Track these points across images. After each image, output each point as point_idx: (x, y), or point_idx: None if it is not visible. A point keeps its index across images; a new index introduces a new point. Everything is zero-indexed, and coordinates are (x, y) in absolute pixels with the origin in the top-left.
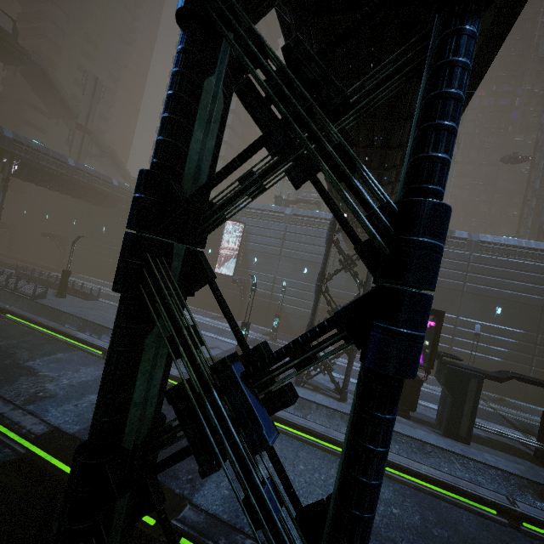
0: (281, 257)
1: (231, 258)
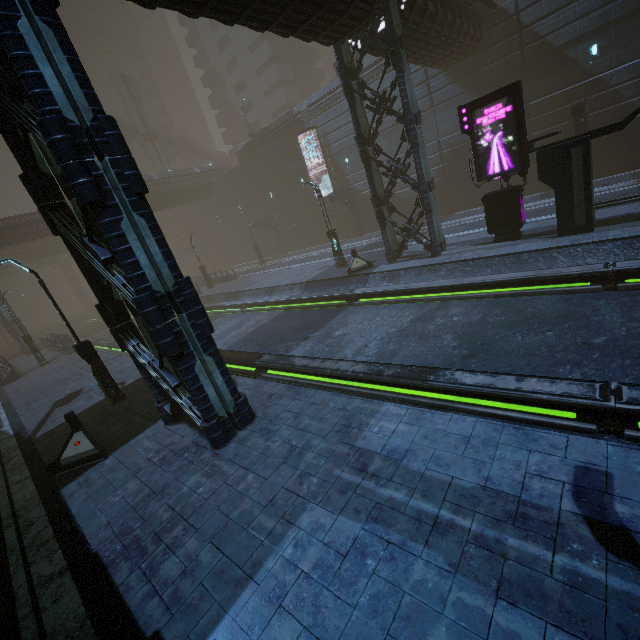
0: None
1: (324, 176)
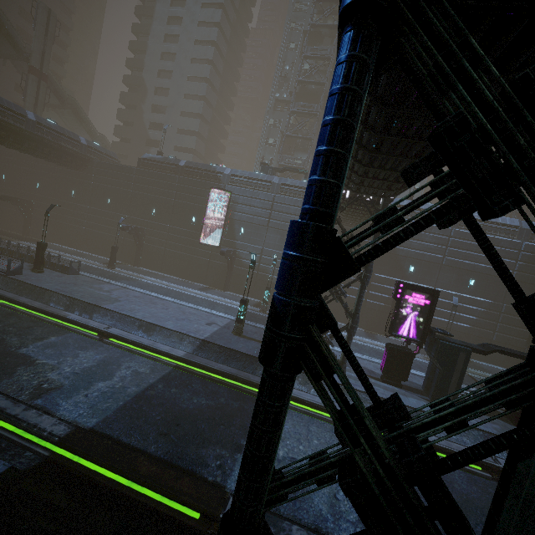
0: (269, 228)
1: (217, 228)
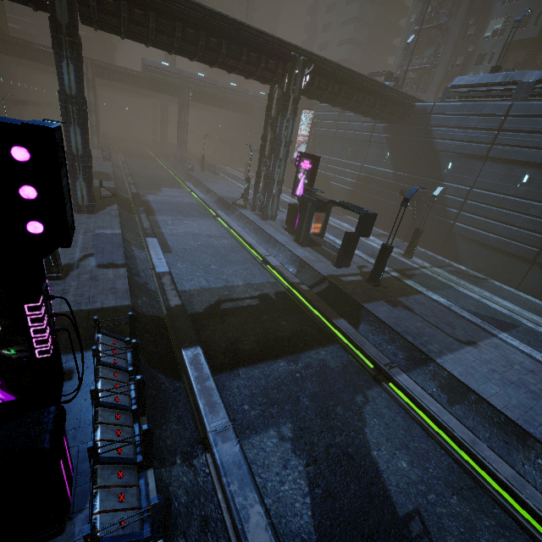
0: (336, 138)
1: (306, 145)
